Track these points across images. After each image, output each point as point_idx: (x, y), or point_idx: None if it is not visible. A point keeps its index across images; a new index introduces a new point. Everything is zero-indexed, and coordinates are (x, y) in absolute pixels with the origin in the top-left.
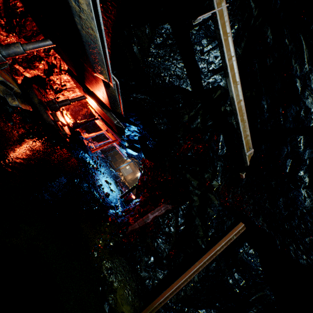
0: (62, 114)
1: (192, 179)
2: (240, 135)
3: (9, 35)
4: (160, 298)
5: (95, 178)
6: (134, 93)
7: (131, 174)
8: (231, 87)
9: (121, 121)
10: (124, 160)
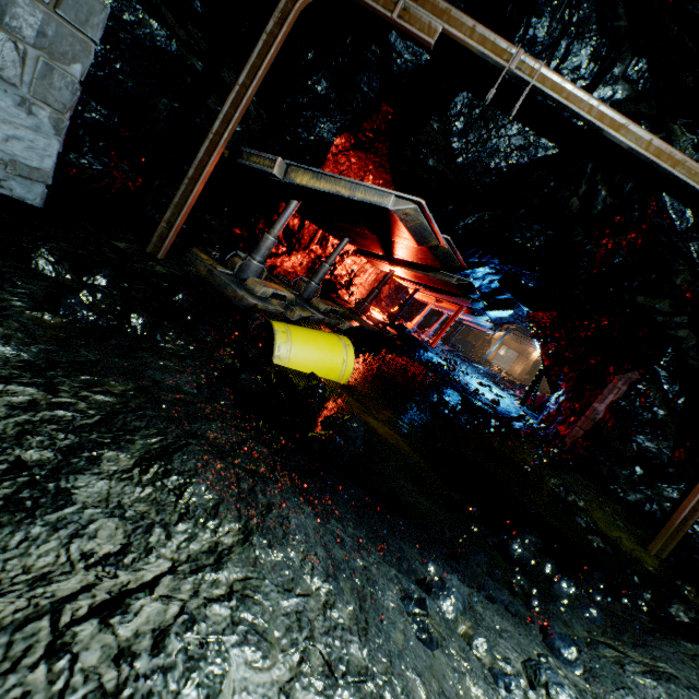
0: (369, 313)
1: (654, 301)
2: (689, 186)
3: (290, 258)
4: (678, 513)
5: (462, 382)
6: (460, 221)
7: (518, 362)
8: (616, 139)
9: (454, 272)
10: (489, 339)
